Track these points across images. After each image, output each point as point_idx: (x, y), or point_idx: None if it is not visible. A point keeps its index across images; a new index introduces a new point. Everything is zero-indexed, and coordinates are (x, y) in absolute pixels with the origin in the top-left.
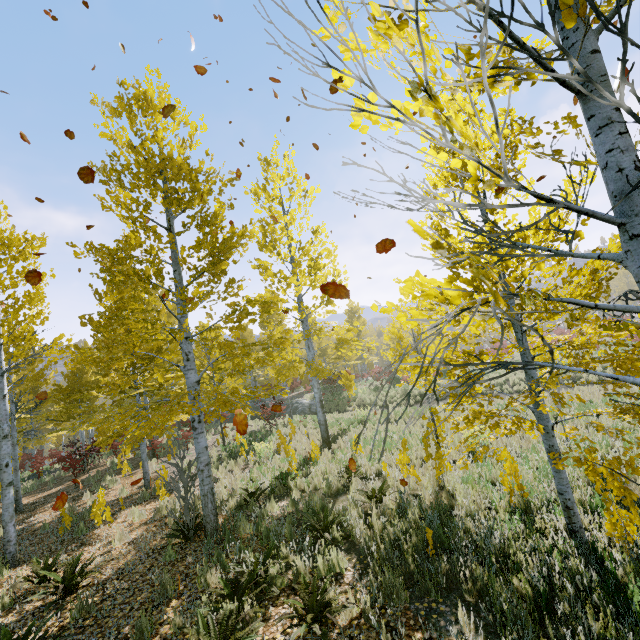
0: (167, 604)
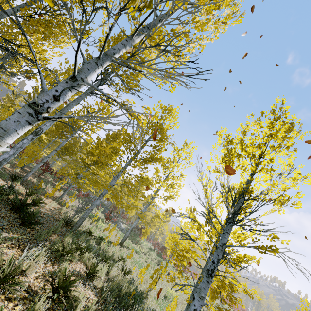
0: (55, 233)
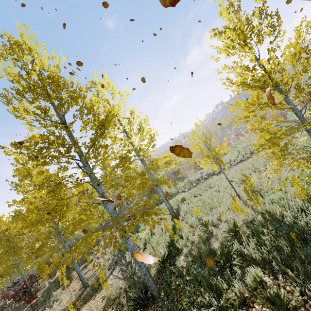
0: None
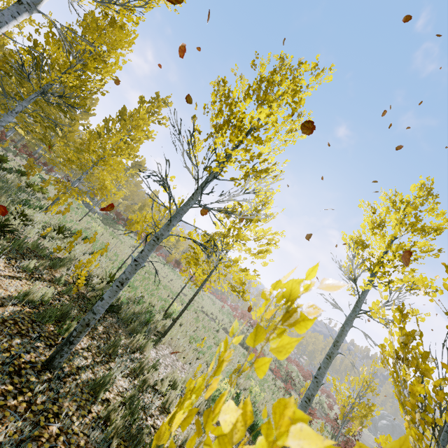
0: None
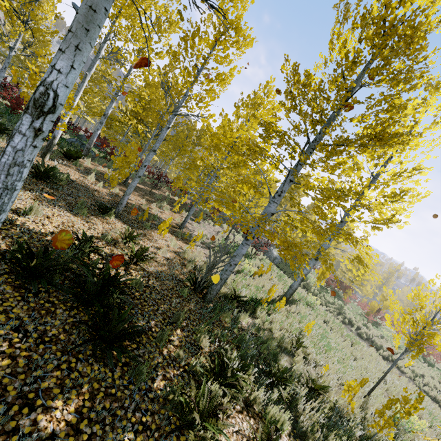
0: (175, 328)
